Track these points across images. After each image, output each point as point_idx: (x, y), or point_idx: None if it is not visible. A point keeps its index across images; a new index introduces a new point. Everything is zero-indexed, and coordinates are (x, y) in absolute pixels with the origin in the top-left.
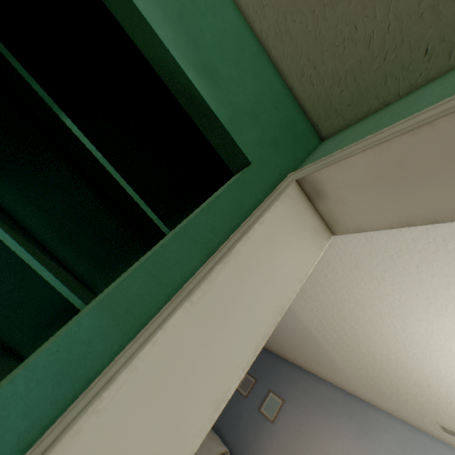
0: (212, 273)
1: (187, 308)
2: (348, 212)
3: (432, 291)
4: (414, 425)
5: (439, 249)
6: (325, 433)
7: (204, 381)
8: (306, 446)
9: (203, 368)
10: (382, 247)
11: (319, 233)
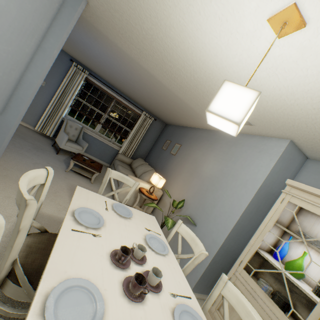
0: None
1: None
2: None
3: None
4: None
5: None
6: (195, 151)
7: None
8: (186, 159)
9: None
10: None
11: None
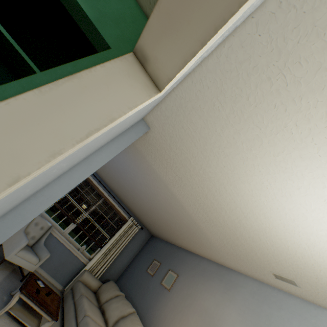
0: (59, 81)
1: (36, 93)
2: (161, 67)
3: (245, 155)
4: (260, 280)
5: (241, 120)
6: (204, 293)
7: (44, 137)
8: (190, 303)
9: (45, 130)
10: (214, 127)
11: (149, 88)
